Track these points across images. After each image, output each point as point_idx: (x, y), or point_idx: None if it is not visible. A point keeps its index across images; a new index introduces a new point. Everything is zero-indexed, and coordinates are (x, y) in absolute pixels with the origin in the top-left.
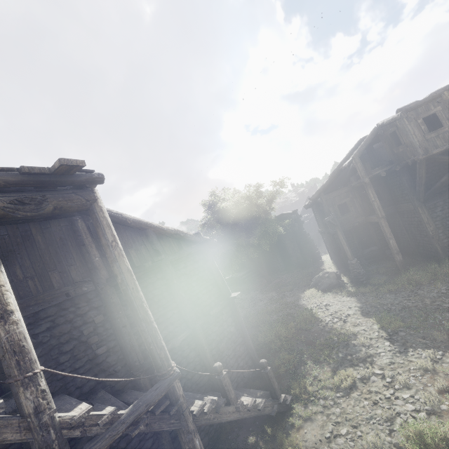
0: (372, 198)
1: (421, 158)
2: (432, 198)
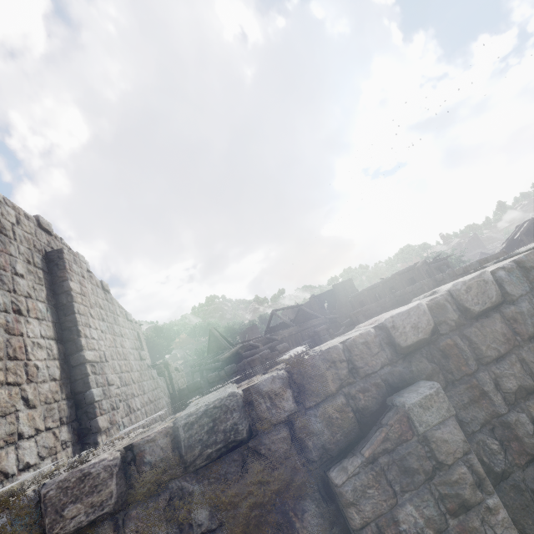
0: None
1: None
2: None
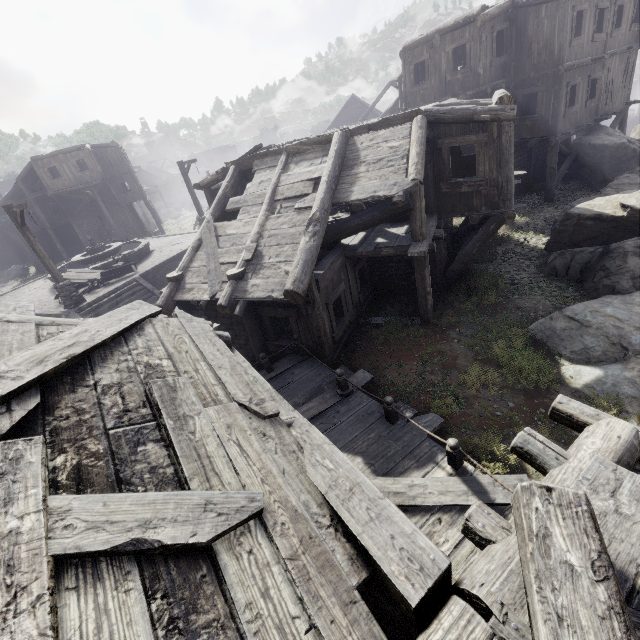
0: (38, 213)
1: (50, 195)
2: (80, 219)
